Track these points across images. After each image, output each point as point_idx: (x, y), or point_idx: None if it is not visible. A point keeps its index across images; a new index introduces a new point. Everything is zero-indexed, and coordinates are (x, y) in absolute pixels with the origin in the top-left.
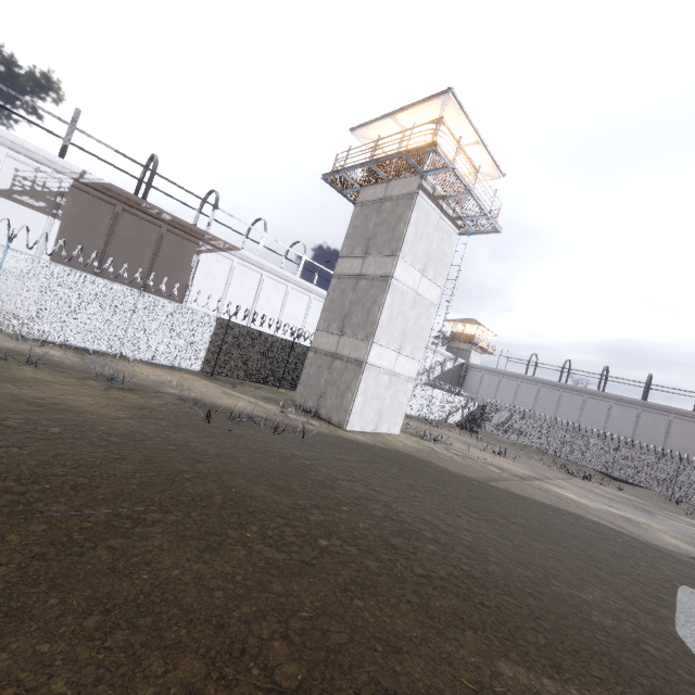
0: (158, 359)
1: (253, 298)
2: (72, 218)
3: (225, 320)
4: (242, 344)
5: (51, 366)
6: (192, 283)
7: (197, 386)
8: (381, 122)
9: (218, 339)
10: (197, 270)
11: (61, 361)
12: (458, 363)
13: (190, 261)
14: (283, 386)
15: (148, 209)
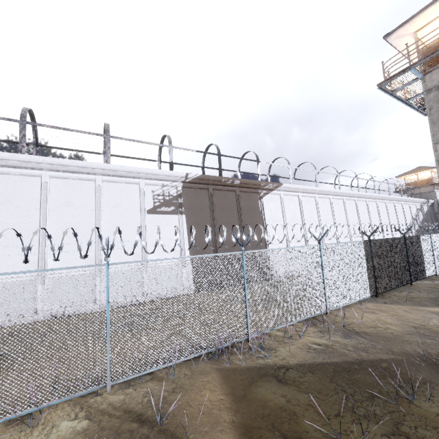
0: (346, 301)
1: (299, 215)
2: (189, 210)
3: (366, 241)
4: (381, 257)
5: (394, 377)
6: (265, 222)
7: (418, 318)
8: (434, 5)
9: (369, 260)
10: (263, 212)
11: (354, 353)
12: (429, 204)
13: (258, 207)
14: (412, 279)
15: (225, 182)
